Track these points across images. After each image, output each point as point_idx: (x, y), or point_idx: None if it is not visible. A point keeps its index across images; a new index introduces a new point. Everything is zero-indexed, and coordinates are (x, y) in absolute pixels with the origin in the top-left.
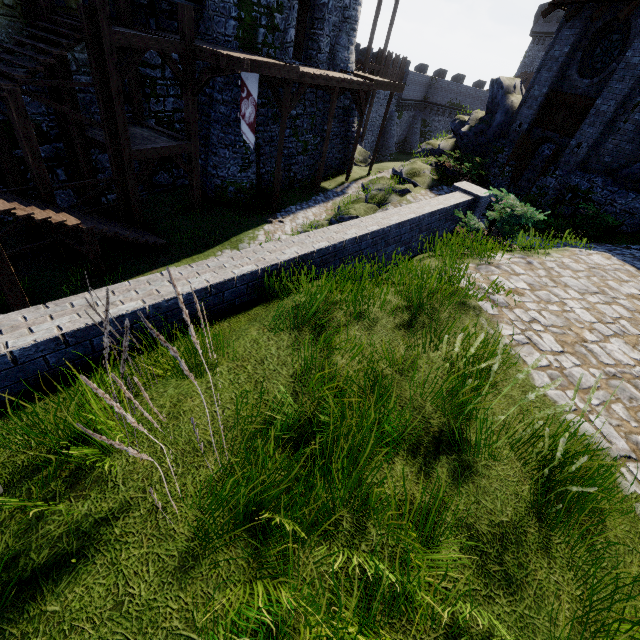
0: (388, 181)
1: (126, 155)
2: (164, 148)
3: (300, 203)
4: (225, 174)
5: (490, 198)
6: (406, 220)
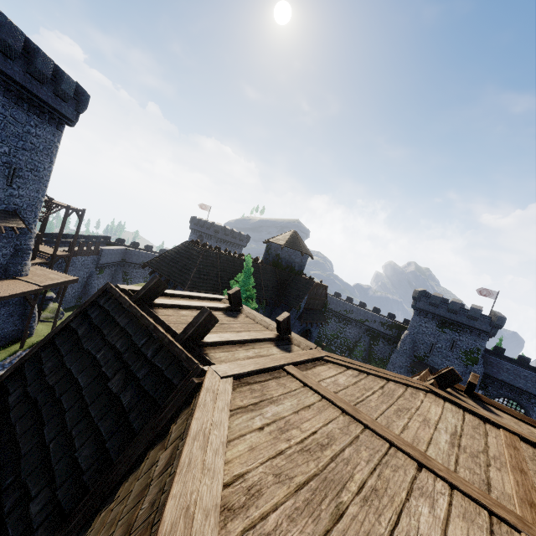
0: None
1: None
2: None
3: None
4: None
5: None
6: None
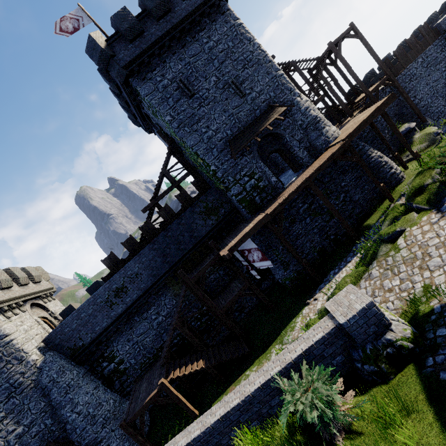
0: (397, 211)
1: (219, 313)
2: (234, 297)
3: (339, 263)
4: (279, 276)
5: (374, 305)
6: (226, 412)
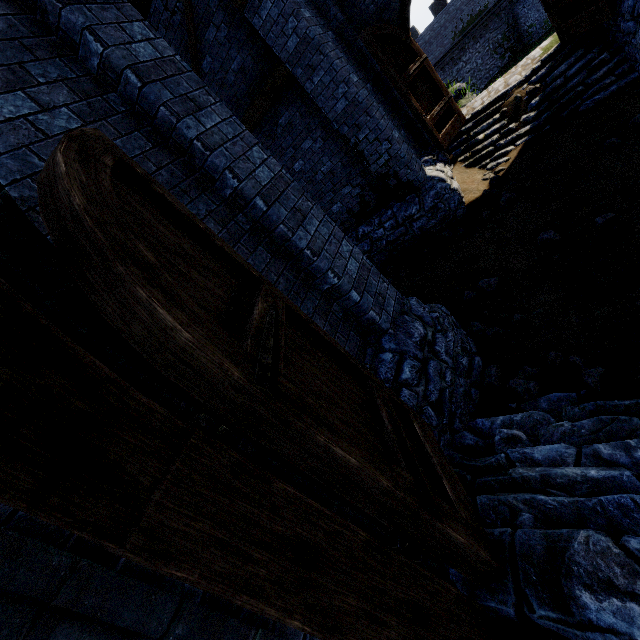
0: None
1: None
2: None
3: None
4: None
5: None
6: None
